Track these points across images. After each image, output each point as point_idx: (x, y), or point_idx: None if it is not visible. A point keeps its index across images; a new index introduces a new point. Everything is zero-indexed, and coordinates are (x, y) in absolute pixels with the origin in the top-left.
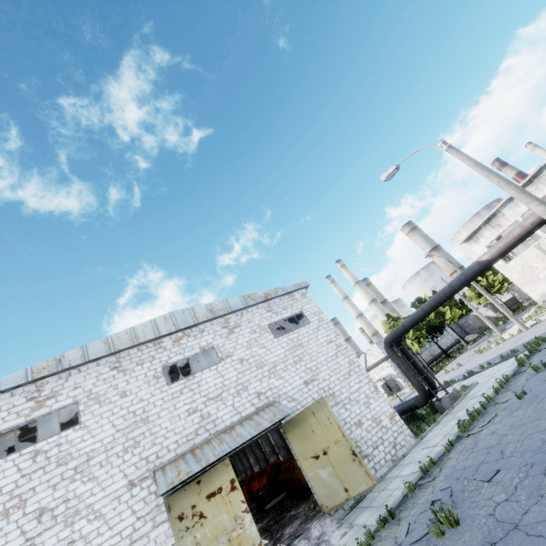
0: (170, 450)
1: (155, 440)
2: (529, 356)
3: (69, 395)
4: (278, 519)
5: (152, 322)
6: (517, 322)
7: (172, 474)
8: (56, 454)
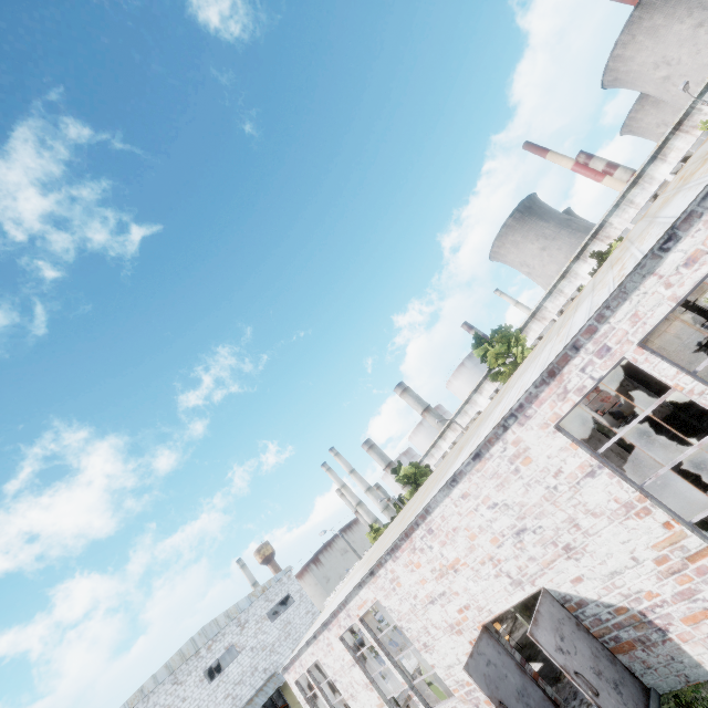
0: None
1: None
2: None
3: None
4: None
5: (192, 640)
6: None
7: None
8: None
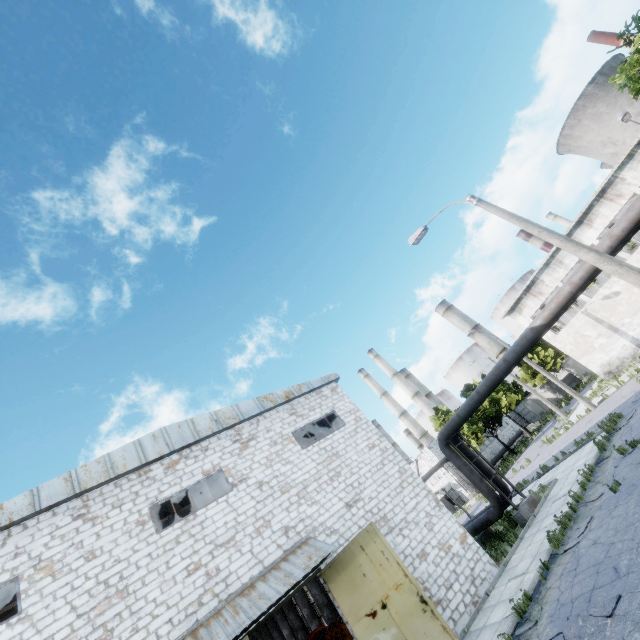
0: (160, 637)
1: (138, 623)
2: (608, 437)
3: (5, 568)
4: None
5: (136, 444)
6: (582, 399)
7: None
8: None
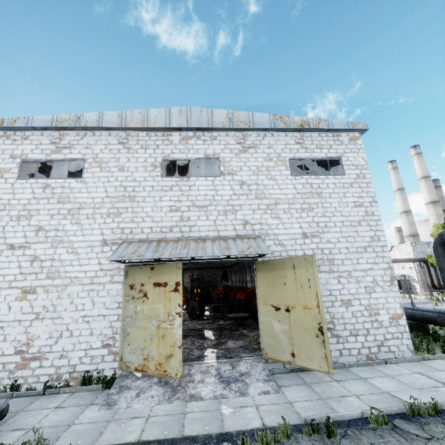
0: (143, 232)
1: (134, 218)
2: None
3: (80, 151)
4: (232, 329)
5: (166, 111)
6: None
7: (130, 250)
8: (59, 193)
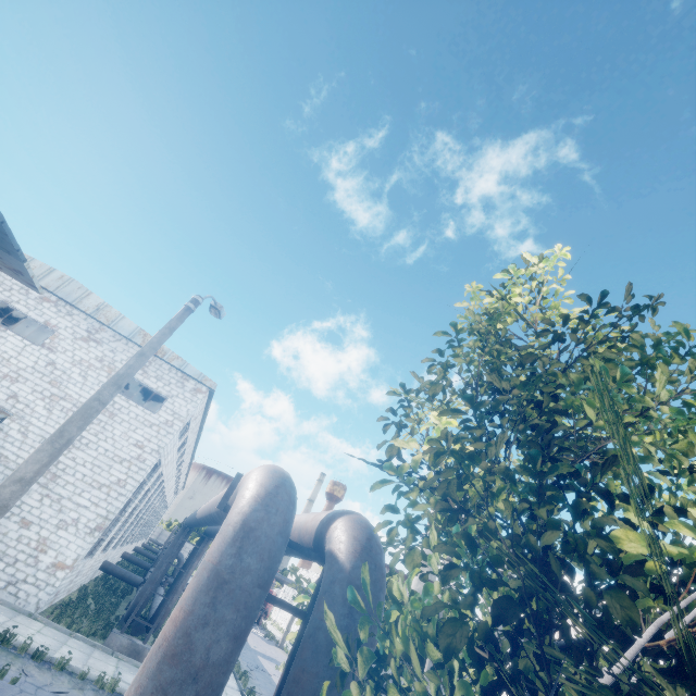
0: None
1: None
2: None
3: None
4: None
5: (49, 270)
6: None
7: None
8: None
